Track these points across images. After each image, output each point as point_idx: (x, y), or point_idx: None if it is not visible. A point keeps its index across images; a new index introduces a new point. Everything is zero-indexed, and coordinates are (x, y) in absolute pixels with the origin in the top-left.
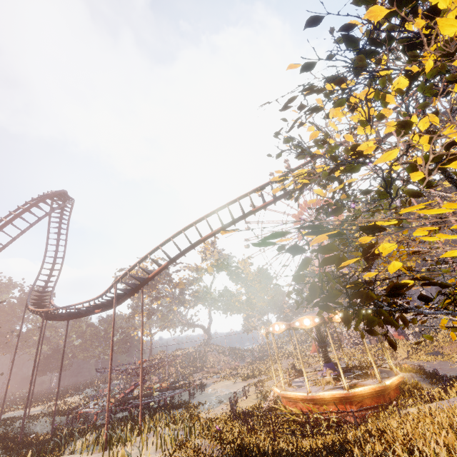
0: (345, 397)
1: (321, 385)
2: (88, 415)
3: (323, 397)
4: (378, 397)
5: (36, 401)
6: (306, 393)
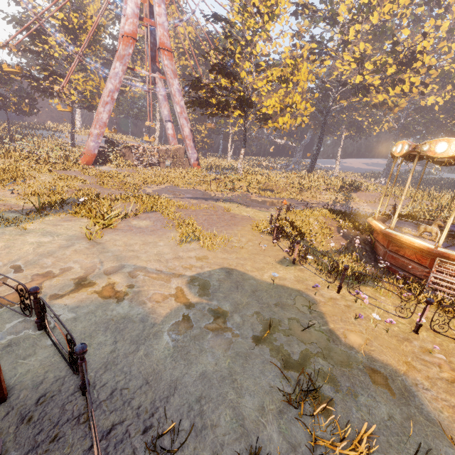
0: None
1: None
2: None
3: None
4: None
5: None
6: None
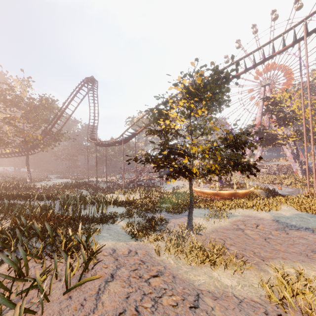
0: (216, 193)
1: (209, 188)
2: (119, 184)
3: (206, 192)
4: (232, 196)
5: (99, 176)
6: (200, 189)
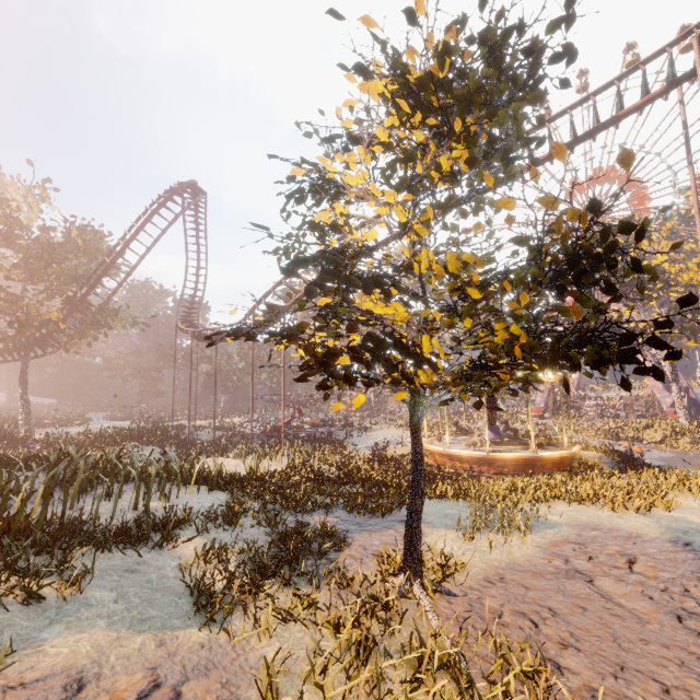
0: (484, 459)
1: (467, 444)
2: (244, 434)
3: (460, 455)
4: (526, 466)
5: (203, 416)
6: (443, 449)
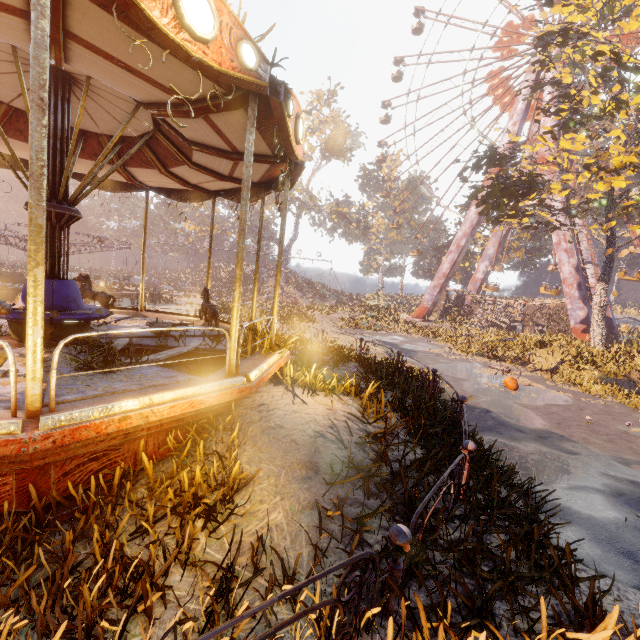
0: None
1: None
2: None
3: None
4: None
5: None
6: None
